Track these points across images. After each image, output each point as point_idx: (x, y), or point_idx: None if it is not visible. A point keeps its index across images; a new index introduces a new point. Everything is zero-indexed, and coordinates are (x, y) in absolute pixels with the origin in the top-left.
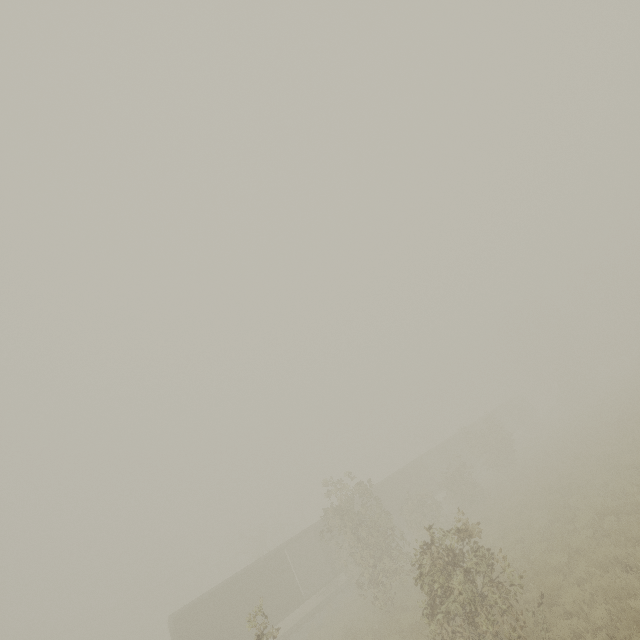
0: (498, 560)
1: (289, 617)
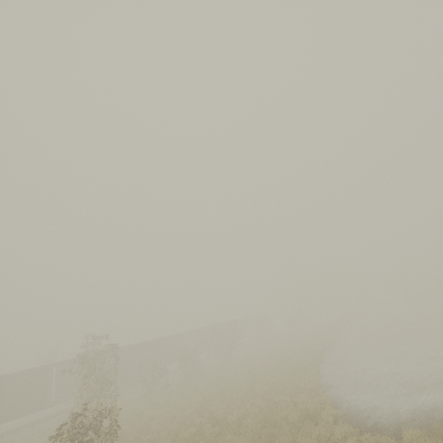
0: (109, 439)
1: (42, 412)
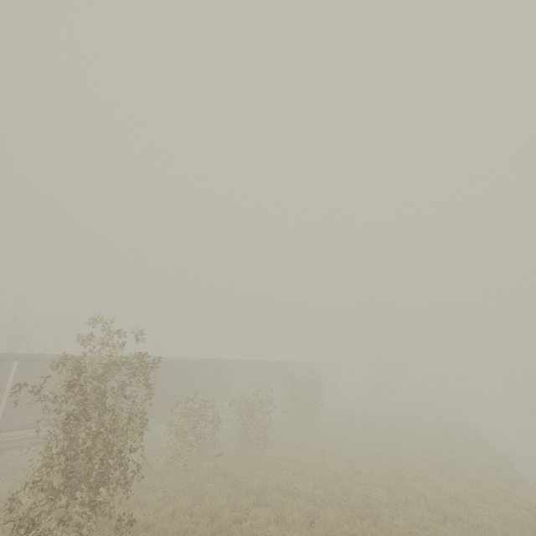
0: None
1: None
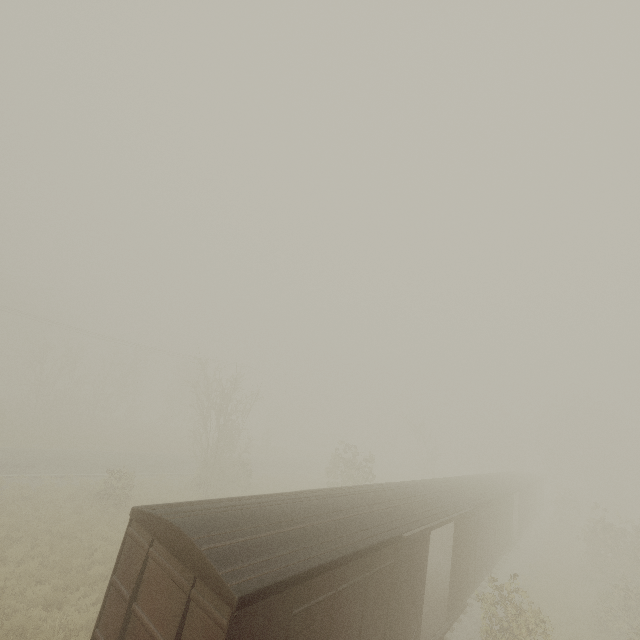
0: None
1: None
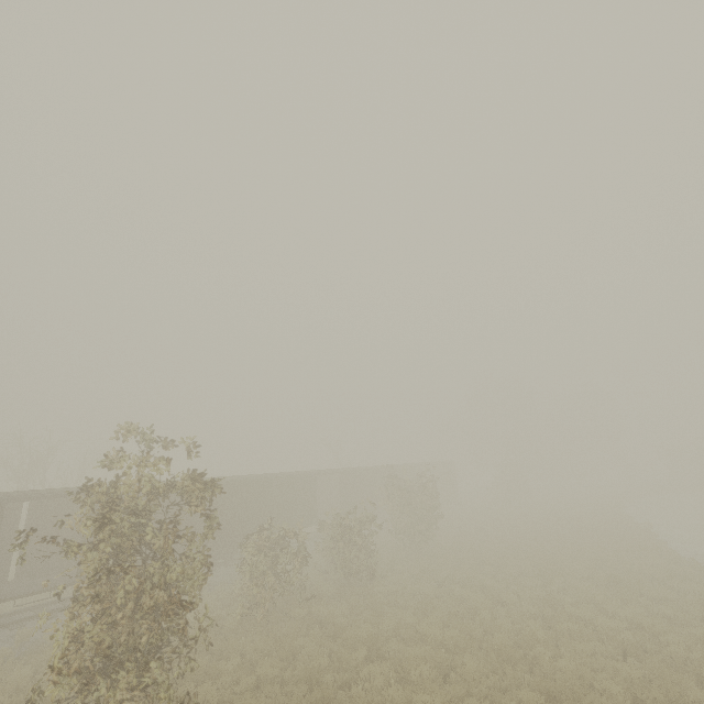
0: None
1: None
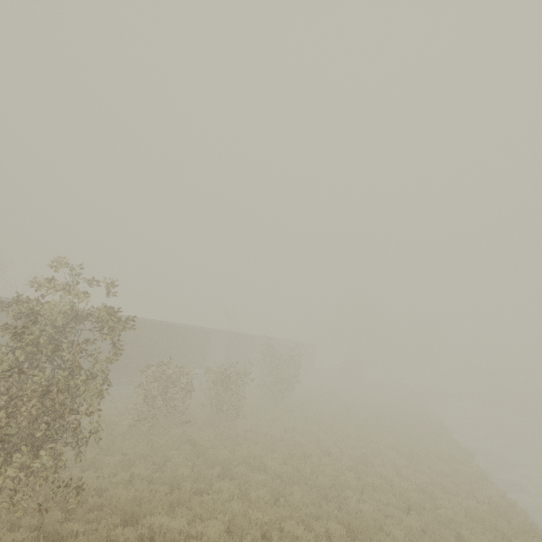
0: None
1: None
